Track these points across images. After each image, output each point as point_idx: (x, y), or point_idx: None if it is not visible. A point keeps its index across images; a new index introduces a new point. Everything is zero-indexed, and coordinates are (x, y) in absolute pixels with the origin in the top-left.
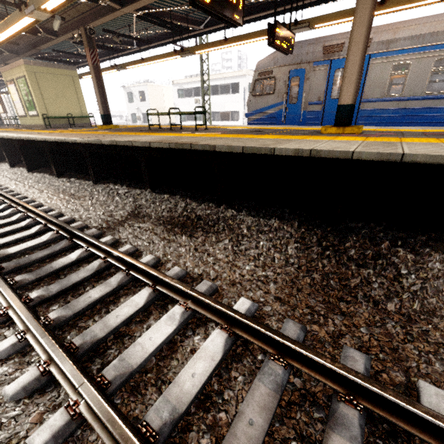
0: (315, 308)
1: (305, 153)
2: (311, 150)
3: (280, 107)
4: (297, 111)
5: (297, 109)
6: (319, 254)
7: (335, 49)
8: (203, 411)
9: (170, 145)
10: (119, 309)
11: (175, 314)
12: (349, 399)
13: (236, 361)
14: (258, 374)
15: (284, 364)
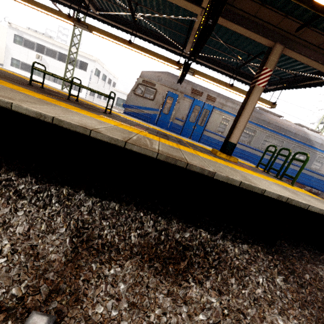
0: None
1: (284, 199)
2: (288, 198)
3: (156, 112)
4: (167, 120)
5: (167, 118)
6: (295, 283)
7: (198, 93)
8: None
9: (159, 155)
10: None
11: None
12: None
13: None
14: None
15: None
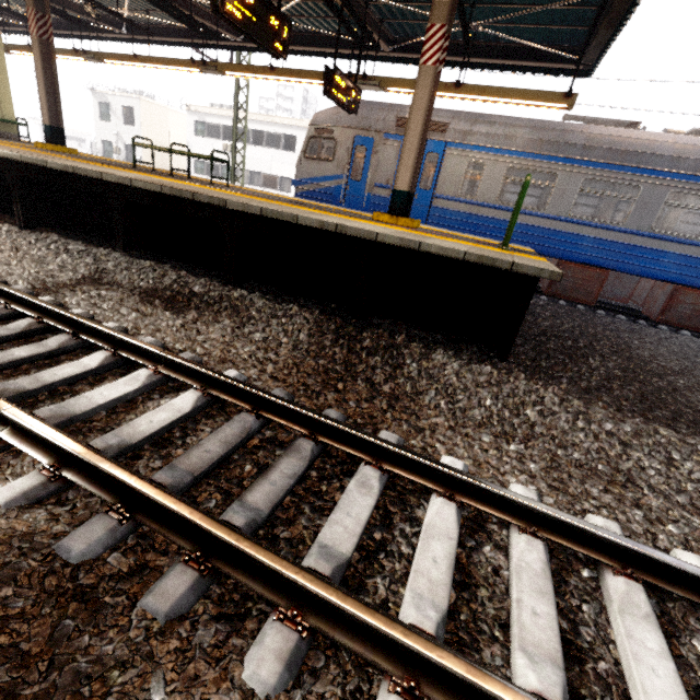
0: (311, 386)
1: (331, 227)
2: (337, 225)
3: (340, 181)
4: (361, 192)
5: (361, 189)
6: (333, 343)
7: None
8: (158, 449)
9: (163, 188)
10: (60, 368)
11: (140, 376)
12: (310, 435)
13: (208, 418)
14: (227, 423)
15: (257, 415)
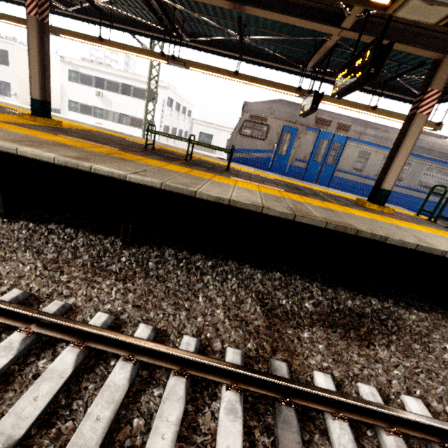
0: None
1: None
2: None
3: (269, 154)
4: (284, 162)
5: (285, 161)
6: None
7: (325, 123)
8: None
9: (328, 225)
10: None
11: None
12: None
13: None
14: None
15: None
